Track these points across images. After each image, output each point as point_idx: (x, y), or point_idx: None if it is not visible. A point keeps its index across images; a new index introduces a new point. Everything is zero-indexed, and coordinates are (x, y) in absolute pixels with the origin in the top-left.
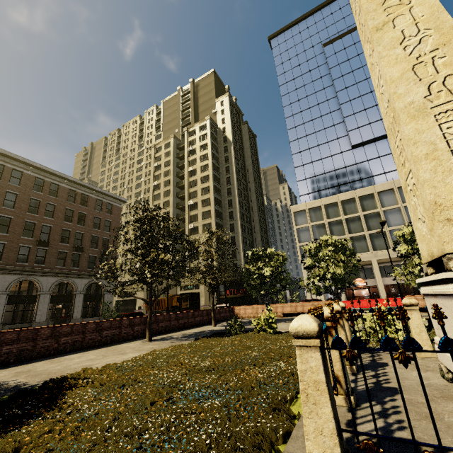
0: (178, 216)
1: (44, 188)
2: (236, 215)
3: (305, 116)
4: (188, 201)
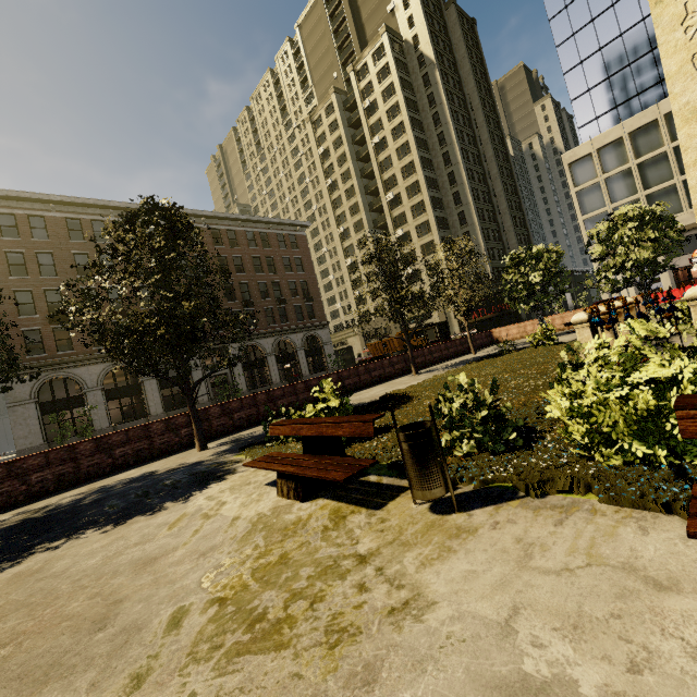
0: (375, 223)
1: (224, 240)
2: (464, 196)
3: None
4: (385, 195)
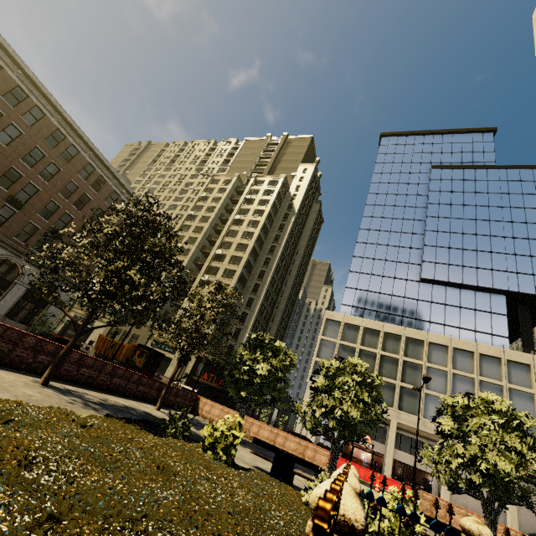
0: (197, 259)
1: (60, 145)
2: (261, 290)
3: (384, 224)
4: (217, 249)
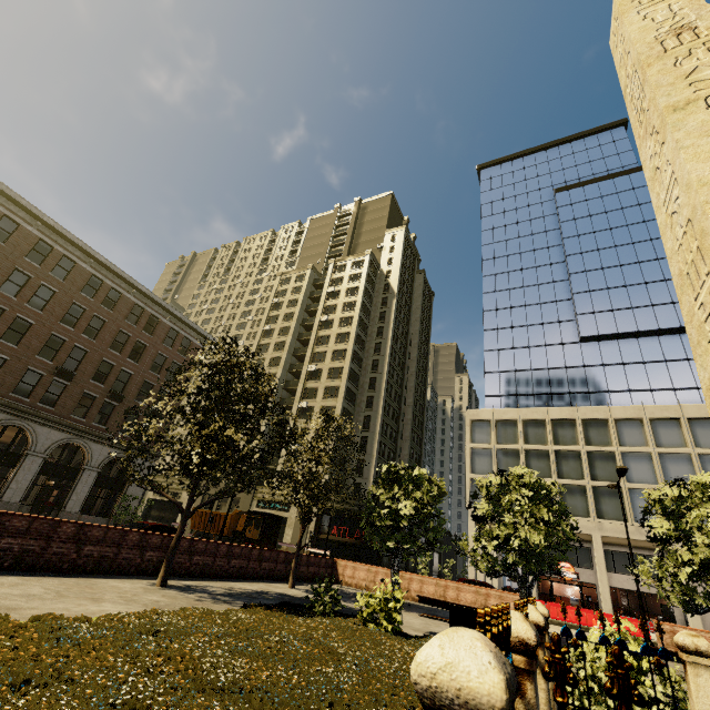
0: (287, 384)
1: (99, 293)
2: (377, 403)
3: (513, 279)
4: (309, 364)
